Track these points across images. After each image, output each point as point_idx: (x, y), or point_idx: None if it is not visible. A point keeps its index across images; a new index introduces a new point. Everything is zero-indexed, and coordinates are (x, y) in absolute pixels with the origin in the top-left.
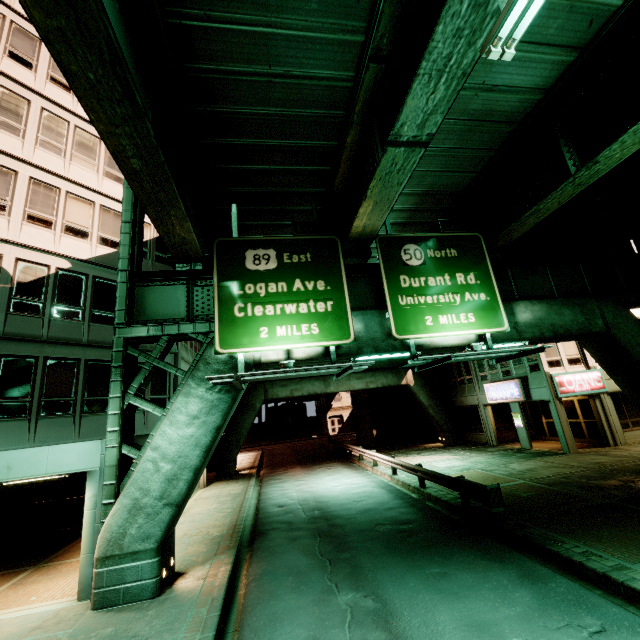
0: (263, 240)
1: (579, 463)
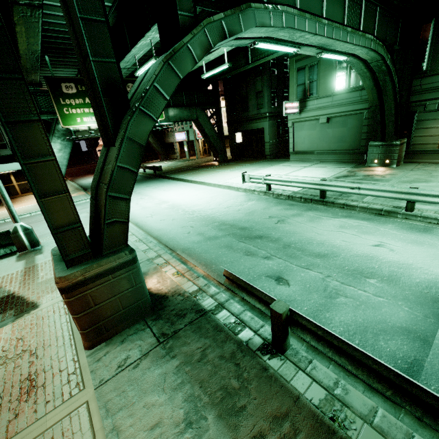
0: (67, 78)
1: (196, 161)
